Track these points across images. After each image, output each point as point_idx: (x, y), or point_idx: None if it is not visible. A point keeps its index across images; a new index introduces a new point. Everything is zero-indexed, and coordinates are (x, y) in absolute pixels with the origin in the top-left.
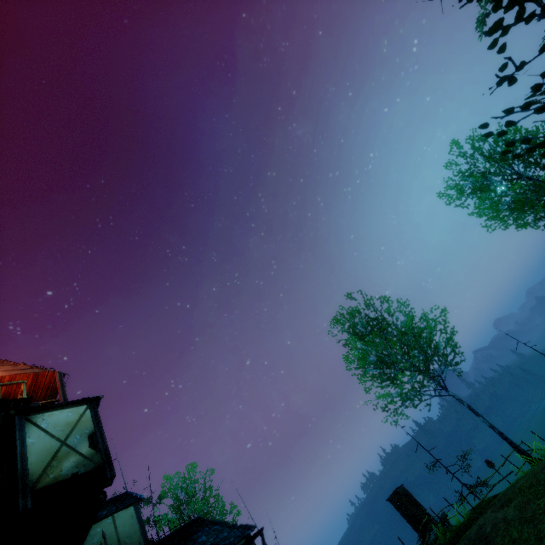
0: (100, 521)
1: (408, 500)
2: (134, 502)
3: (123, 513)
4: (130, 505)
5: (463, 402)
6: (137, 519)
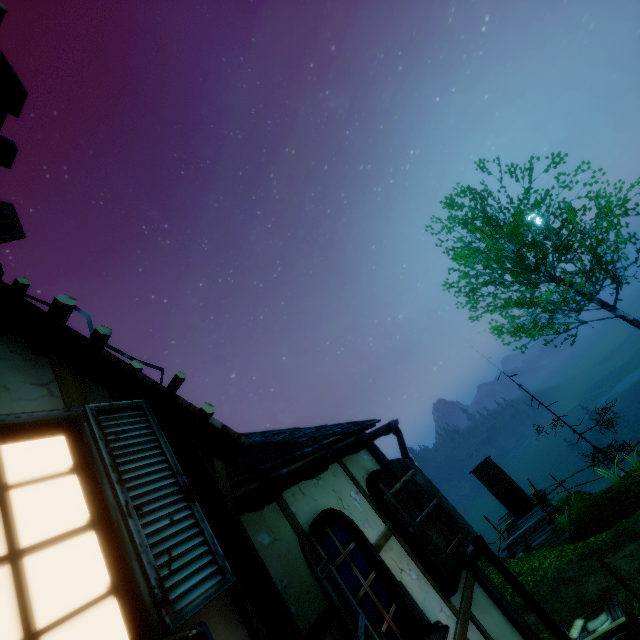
0: None
1: (501, 472)
2: None
3: None
4: None
5: (639, 323)
6: None
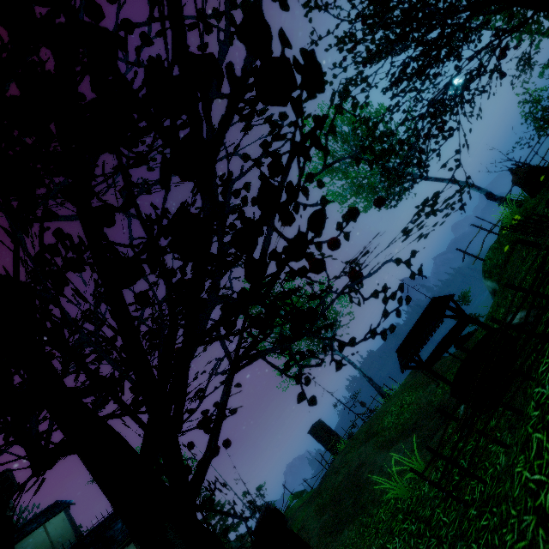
0: (32, 533)
1: (322, 430)
2: (63, 508)
3: (54, 520)
4: (61, 511)
5: (345, 359)
6: (68, 521)
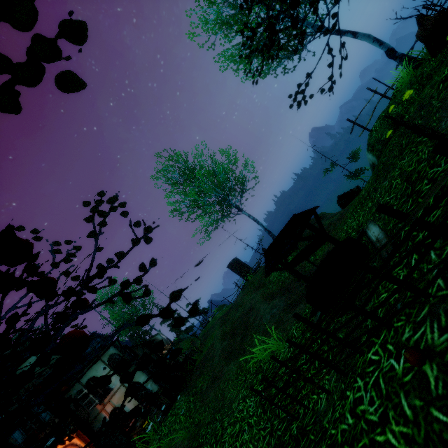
0: (27, 360)
1: (237, 265)
2: None
3: None
4: None
5: (250, 217)
6: None
